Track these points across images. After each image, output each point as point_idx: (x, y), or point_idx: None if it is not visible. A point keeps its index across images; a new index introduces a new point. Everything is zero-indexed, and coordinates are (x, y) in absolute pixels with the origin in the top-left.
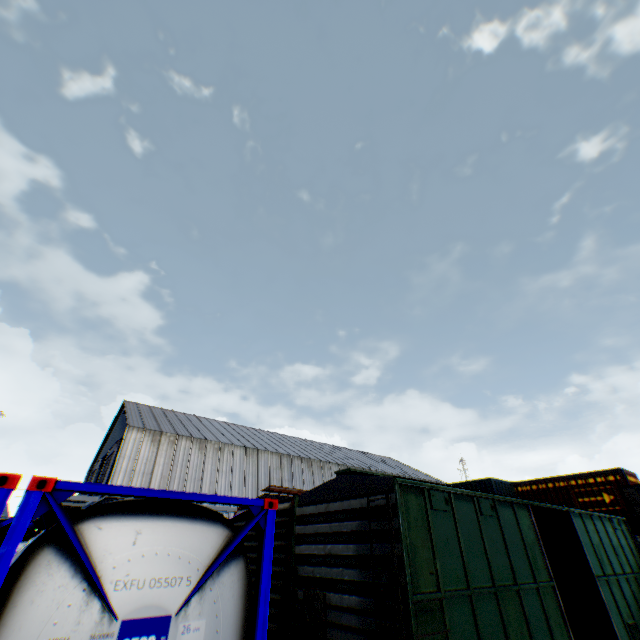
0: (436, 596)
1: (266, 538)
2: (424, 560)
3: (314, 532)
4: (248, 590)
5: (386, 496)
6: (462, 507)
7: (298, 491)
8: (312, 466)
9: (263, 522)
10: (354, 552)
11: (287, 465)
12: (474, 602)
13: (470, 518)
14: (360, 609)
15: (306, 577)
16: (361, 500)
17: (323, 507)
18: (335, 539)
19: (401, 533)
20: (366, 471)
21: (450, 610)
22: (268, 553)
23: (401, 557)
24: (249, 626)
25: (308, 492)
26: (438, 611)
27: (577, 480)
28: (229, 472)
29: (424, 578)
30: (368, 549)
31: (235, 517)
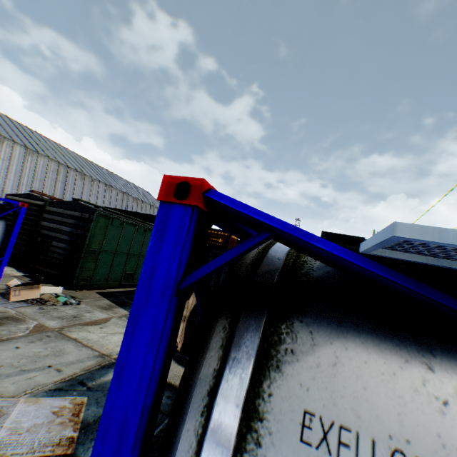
0: (98, 250)
1: (19, 217)
2: (98, 240)
3: (54, 219)
4: (7, 231)
5: (90, 216)
6: (129, 227)
7: (54, 198)
8: (85, 179)
9: (19, 211)
10: (70, 231)
11: (64, 172)
12: (116, 255)
13: (131, 232)
14: (66, 249)
15: (45, 234)
16: (80, 214)
17: (61, 211)
18: (63, 224)
19: (90, 229)
20: (90, 202)
21: (103, 255)
22: (19, 222)
23: (88, 236)
24: (6, 242)
25: (56, 202)
26: (97, 254)
27: (215, 232)
28: (8, 160)
29: (95, 245)
30: (76, 231)
31: (4, 204)
